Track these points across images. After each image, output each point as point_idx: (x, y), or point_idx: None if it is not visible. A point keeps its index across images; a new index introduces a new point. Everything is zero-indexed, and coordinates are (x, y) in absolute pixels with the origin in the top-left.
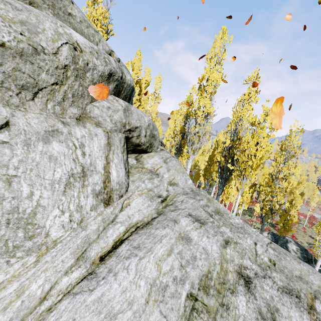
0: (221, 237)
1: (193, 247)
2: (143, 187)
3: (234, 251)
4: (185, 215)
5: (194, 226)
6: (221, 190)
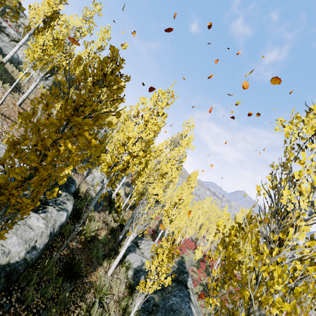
0: None
1: None
2: None
3: None
4: None
5: None
6: None
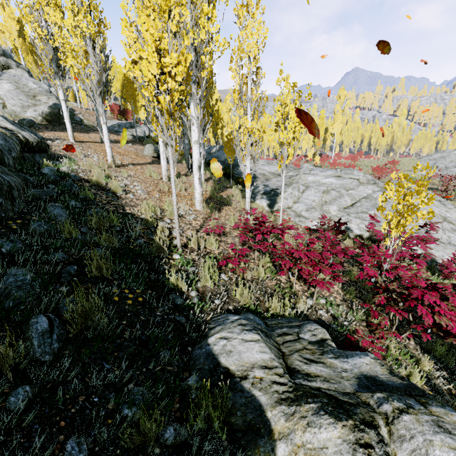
0: None
1: None
2: None
3: None
4: None
5: None
6: None
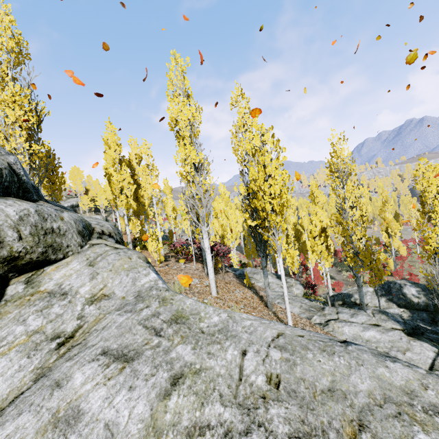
0: (166, 373)
1: (80, 433)
2: (18, 334)
3: (189, 395)
4: (92, 359)
5: (105, 376)
6: (265, 259)
